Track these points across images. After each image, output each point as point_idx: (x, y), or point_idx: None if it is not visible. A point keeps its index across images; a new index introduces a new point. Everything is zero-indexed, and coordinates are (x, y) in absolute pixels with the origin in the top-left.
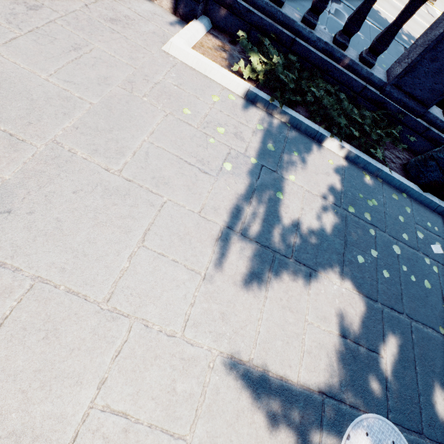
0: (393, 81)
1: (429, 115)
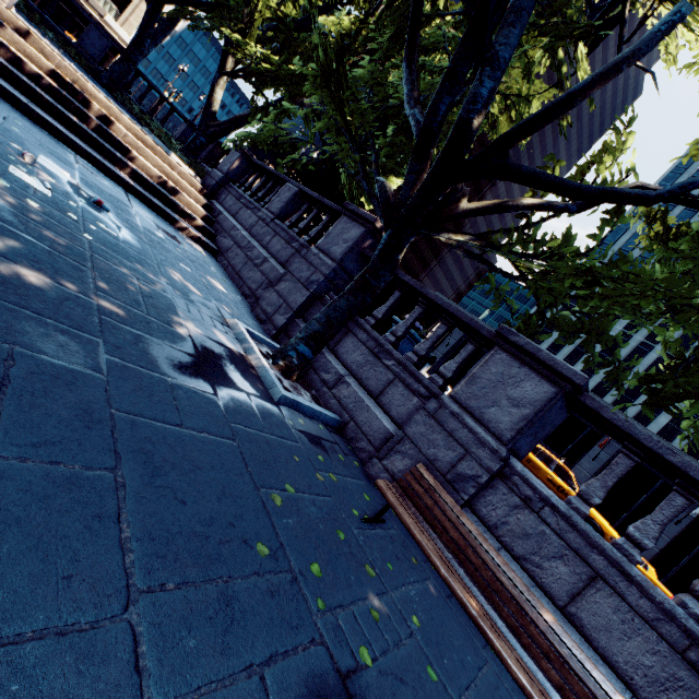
0: (77, 43)
1: (100, 69)
